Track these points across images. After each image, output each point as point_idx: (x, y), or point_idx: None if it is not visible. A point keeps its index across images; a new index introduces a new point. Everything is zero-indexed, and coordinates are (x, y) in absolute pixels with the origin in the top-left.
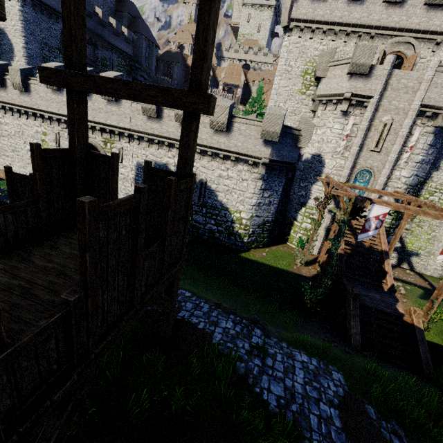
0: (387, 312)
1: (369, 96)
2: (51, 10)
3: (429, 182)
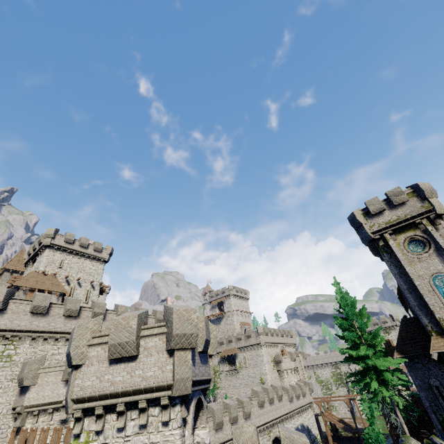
0: None
1: (298, 367)
2: None
3: None
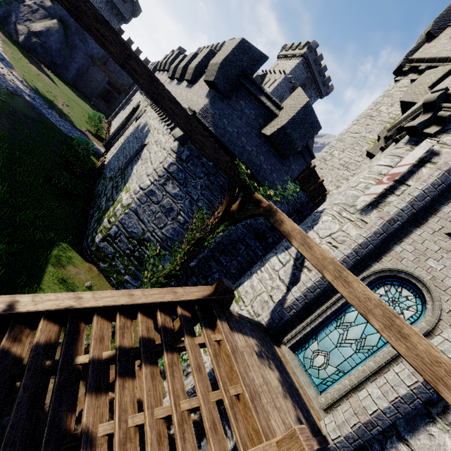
0: None
1: None
2: None
3: None
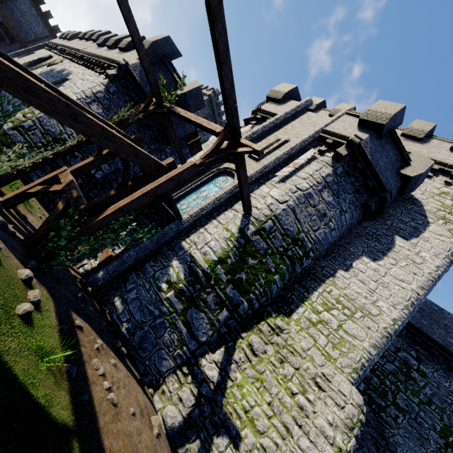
0: None
1: (275, 114)
2: None
3: (329, 283)
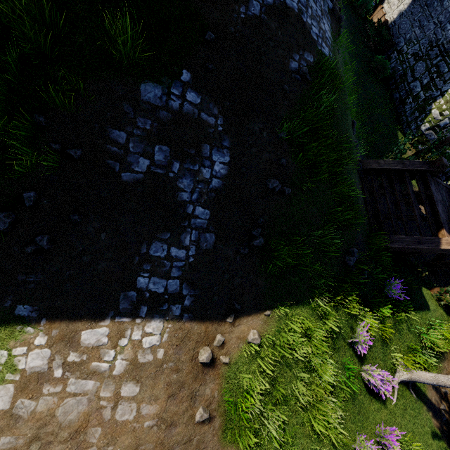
0: (436, 208)
1: None
2: None
3: None
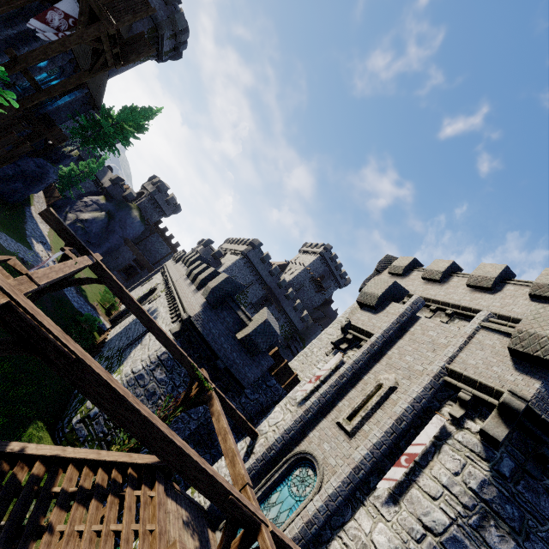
0: None
1: (370, 333)
2: (255, 269)
3: None
